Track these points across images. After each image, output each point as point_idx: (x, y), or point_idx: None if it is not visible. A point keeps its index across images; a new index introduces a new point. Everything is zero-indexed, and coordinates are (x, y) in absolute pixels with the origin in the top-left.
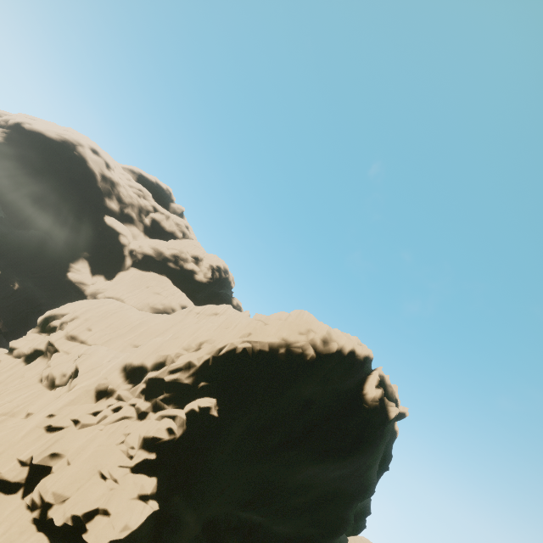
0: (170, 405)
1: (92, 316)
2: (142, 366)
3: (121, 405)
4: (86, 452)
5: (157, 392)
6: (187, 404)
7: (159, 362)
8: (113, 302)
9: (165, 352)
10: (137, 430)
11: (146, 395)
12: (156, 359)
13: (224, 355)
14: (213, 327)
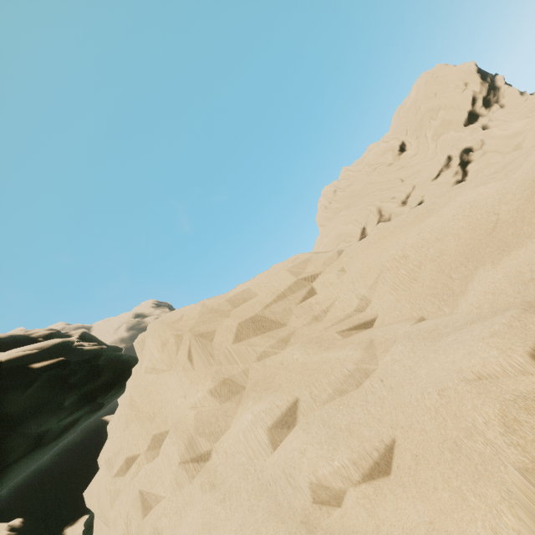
0: (497, 94)
1: (377, 201)
2: (468, 114)
3: (493, 117)
4: (534, 101)
5: (486, 103)
6: (497, 87)
7: (472, 100)
8: (341, 216)
9: (467, 95)
10: (511, 102)
11: (488, 107)
12: (469, 101)
13: (477, 68)
14: (429, 104)
